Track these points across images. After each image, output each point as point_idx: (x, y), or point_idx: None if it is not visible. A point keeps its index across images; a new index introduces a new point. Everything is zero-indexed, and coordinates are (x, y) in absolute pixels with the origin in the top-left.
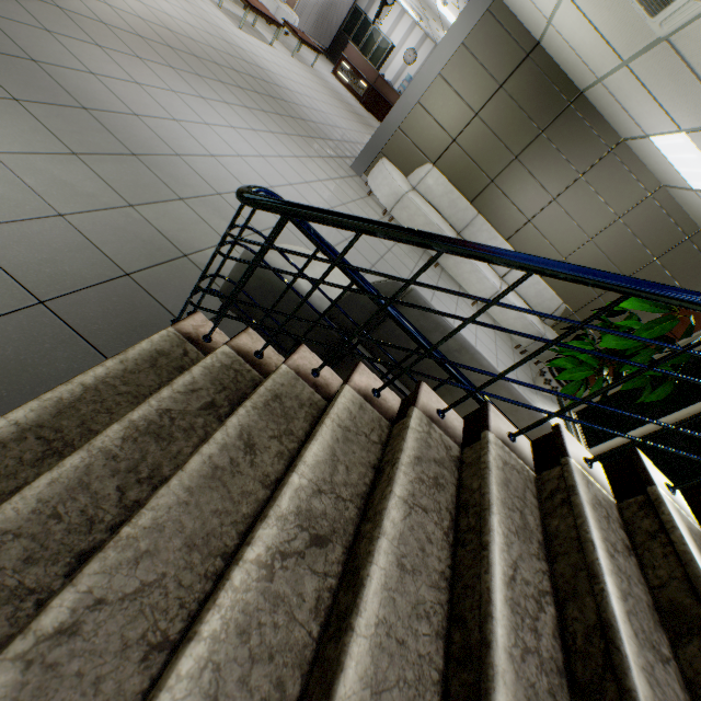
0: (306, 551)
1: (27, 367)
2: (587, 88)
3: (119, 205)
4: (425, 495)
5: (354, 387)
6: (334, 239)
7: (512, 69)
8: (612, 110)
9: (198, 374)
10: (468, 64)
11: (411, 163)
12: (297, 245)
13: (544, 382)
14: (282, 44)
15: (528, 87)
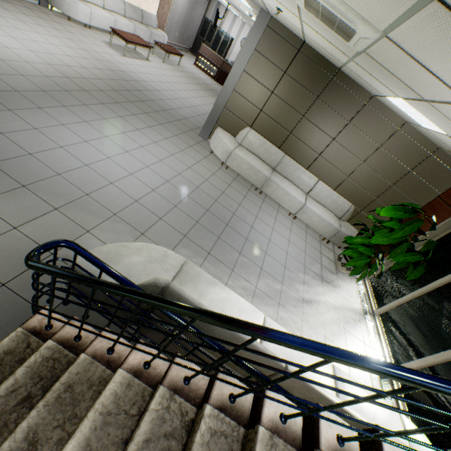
0: None
1: None
2: (341, 67)
3: (6, 230)
4: None
5: (127, 367)
6: (177, 199)
7: (290, 60)
8: (359, 80)
9: (21, 374)
10: (261, 61)
11: (236, 128)
12: (145, 215)
13: (341, 265)
14: (156, 56)
15: (303, 70)
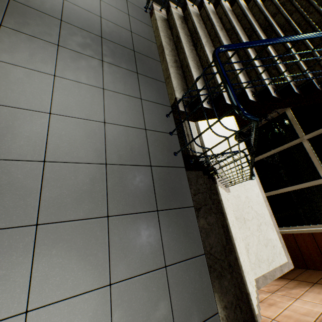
0: (221, 30)
1: (144, 31)
2: None
3: None
4: (232, 16)
5: (205, 3)
6: None
7: None
8: None
9: (175, 16)
10: None
11: None
12: None
13: None
14: None
15: None
